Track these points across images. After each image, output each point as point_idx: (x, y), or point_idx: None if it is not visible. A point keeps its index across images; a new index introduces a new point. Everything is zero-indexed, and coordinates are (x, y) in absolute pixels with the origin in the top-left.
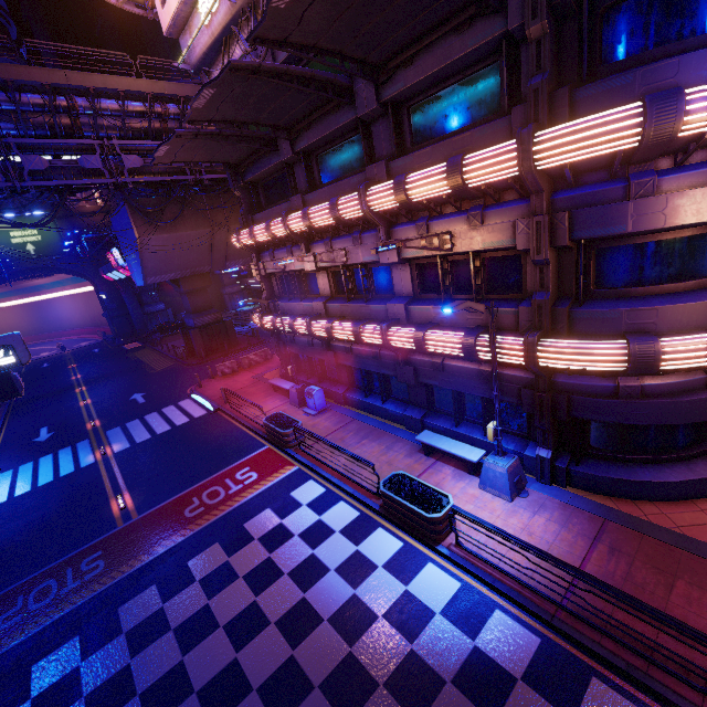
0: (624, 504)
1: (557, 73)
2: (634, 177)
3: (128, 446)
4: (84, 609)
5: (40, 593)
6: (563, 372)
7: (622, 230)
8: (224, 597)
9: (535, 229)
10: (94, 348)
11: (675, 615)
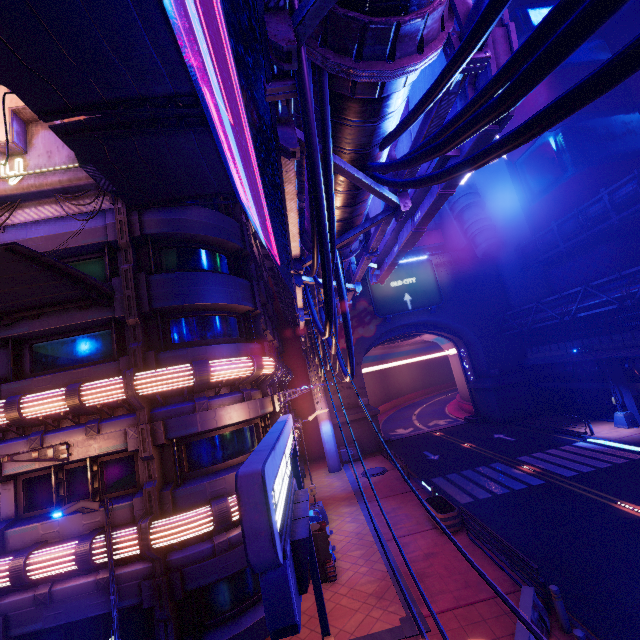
0: None
1: (148, 343)
2: (197, 400)
3: None
4: None
5: None
6: (176, 549)
7: (196, 430)
8: None
9: (141, 434)
10: None
11: None
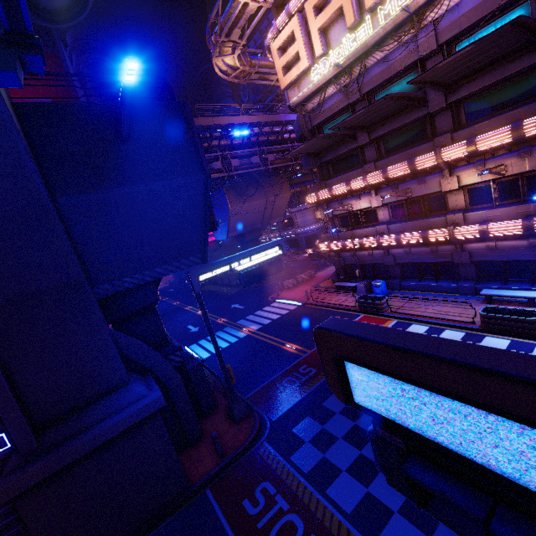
0: None
1: None
2: None
3: (261, 326)
4: (325, 384)
5: (288, 382)
6: None
7: None
8: None
9: None
10: (168, 289)
11: None
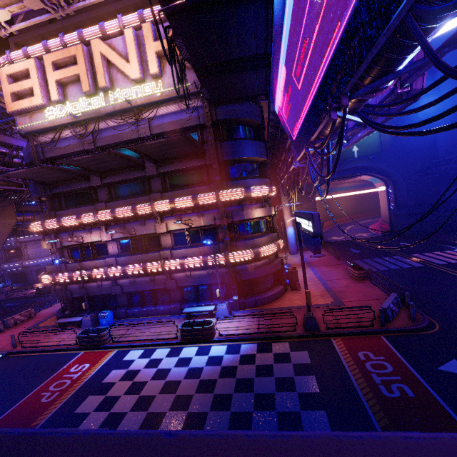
0: (262, 307)
1: (220, 177)
2: (244, 205)
3: None
4: None
5: None
6: (236, 265)
7: (244, 218)
8: (119, 405)
9: (222, 218)
10: None
11: (283, 322)
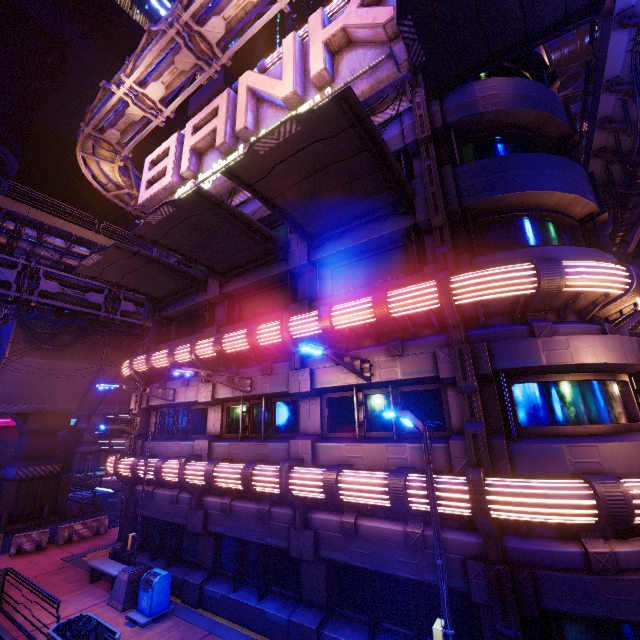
0: None
1: (454, 251)
2: (534, 321)
3: None
4: None
5: None
6: (514, 533)
7: (538, 362)
8: None
9: (457, 356)
10: None
11: None
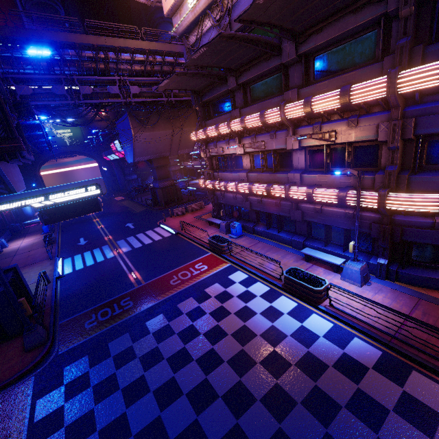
0: (432, 292)
1: (415, 37)
2: None
3: (131, 249)
4: (128, 322)
5: (103, 313)
6: (400, 214)
7: None
8: (201, 321)
9: (392, 128)
10: None
11: None
